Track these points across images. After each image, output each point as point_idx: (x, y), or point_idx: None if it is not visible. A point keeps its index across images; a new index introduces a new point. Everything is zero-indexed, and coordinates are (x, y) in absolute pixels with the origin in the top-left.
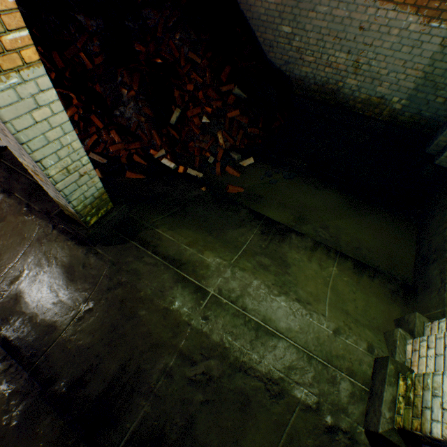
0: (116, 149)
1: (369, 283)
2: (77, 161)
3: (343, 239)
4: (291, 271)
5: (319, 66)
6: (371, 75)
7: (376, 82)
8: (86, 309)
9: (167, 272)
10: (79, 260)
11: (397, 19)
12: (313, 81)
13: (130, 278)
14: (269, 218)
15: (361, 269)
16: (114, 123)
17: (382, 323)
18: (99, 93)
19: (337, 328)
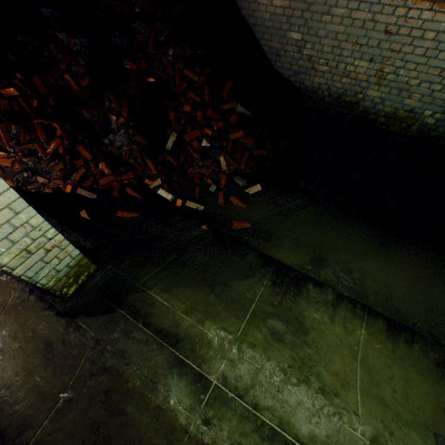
0: (107, 182)
1: (407, 352)
2: (40, 237)
3: (370, 287)
4: (311, 339)
5: (335, 76)
6: (399, 86)
7: (404, 93)
8: (66, 398)
9: (161, 352)
10: (58, 335)
11: (434, 20)
12: (327, 93)
13: (116, 362)
14: (281, 262)
15: (395, 331)
16: (104, 152)
17: (430, 416)
18: (87, 119)
19: (375, 435)
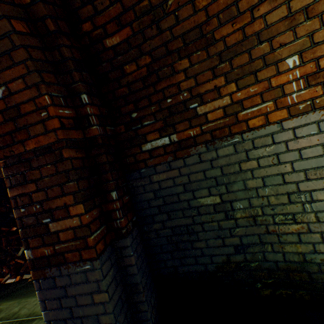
0: None
1: None
2: None
3: None
4: None
5: None
6: None
7: None
8: None
9: None
10: None
11: None
12: None
13: None
14: None
15: None
16: None
17: None
18: None
19: None
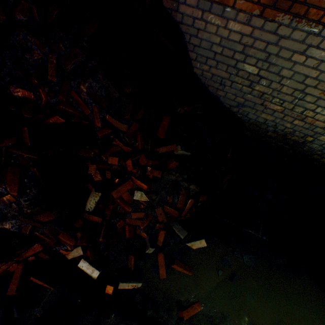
0: None
1: None
2: None
3: None
4: None
5: (286, 116)
6: None
7: None
8: None
9: None
10: None
11: None
12: (272, 128)
13: None
14: None
15: None
16: None
17: None
18: None
19: None
